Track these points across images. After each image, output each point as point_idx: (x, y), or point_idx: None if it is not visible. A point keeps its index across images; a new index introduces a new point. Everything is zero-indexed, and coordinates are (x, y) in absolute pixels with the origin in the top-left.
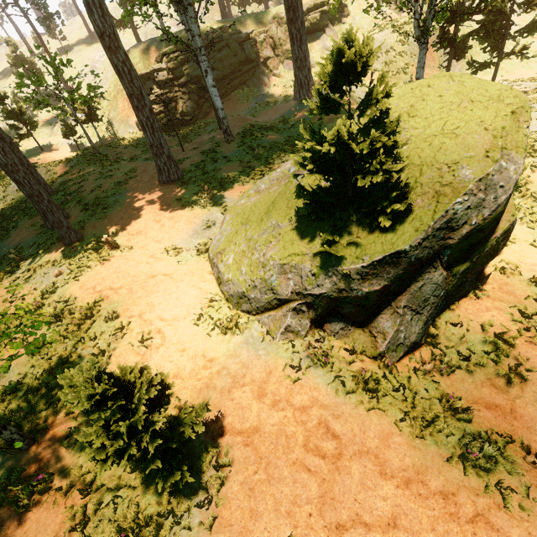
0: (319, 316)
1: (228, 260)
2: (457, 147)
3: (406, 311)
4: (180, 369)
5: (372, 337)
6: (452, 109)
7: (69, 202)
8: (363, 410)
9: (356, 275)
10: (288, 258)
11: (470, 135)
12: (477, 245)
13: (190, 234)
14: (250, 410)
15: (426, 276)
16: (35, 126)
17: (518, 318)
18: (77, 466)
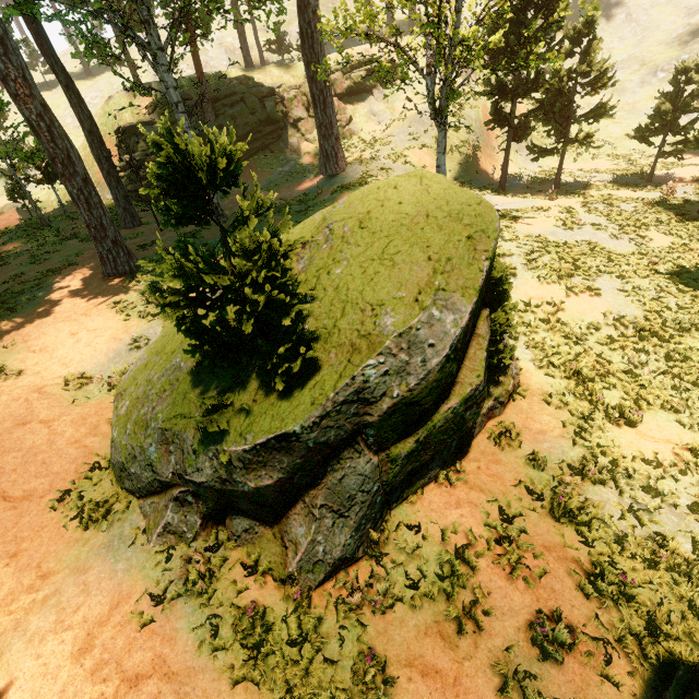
0: (214, 510)
1: (122, 408)
2: (390, 281)
3: (325, 513)
4: None
5: (283, 547)
6: (404, 224)
7: None
8: (228, 684)
9: (237, 462)
10: (172, 420)
11: (409, 265)
12: (424, 418)
13: (109, 357)
14: (54, 680)
15: (348, 463)
16: None
17: (494, 521)
18: None
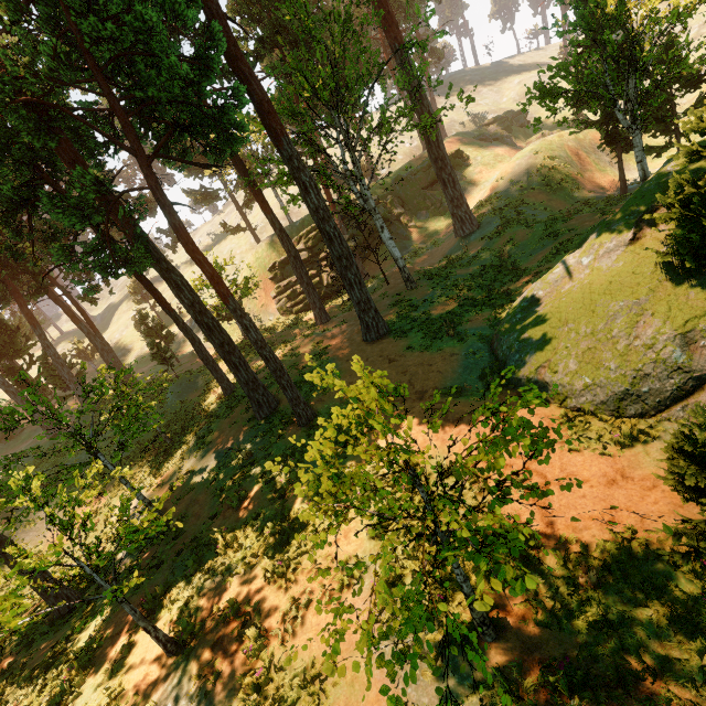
0: None
1: (568, 367)
2: None
3: None
4: (609, 500)
5: None
6: None
7: (267, 389)
8: None
9: None
10: (687, 324)
11: None
12: None
13: (458, 372)
14: None
15: None
16: (172, 339)
17: None
18: (593, 645)
